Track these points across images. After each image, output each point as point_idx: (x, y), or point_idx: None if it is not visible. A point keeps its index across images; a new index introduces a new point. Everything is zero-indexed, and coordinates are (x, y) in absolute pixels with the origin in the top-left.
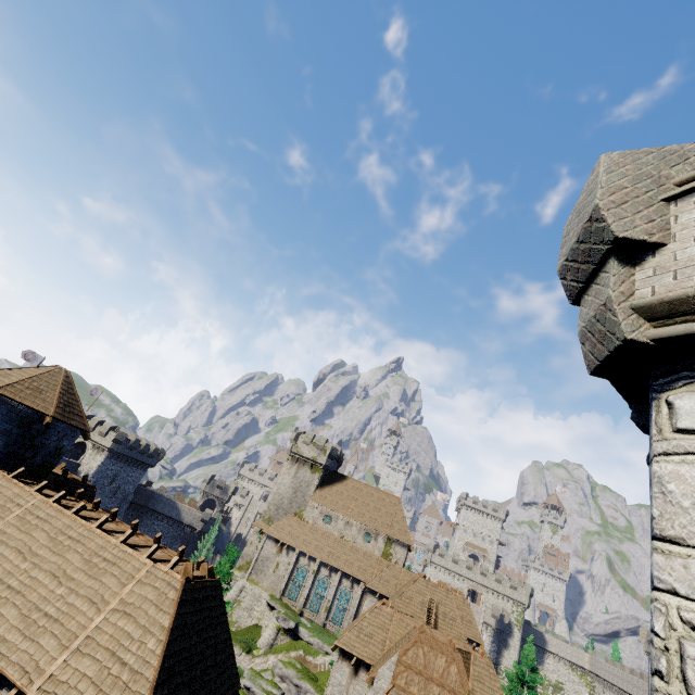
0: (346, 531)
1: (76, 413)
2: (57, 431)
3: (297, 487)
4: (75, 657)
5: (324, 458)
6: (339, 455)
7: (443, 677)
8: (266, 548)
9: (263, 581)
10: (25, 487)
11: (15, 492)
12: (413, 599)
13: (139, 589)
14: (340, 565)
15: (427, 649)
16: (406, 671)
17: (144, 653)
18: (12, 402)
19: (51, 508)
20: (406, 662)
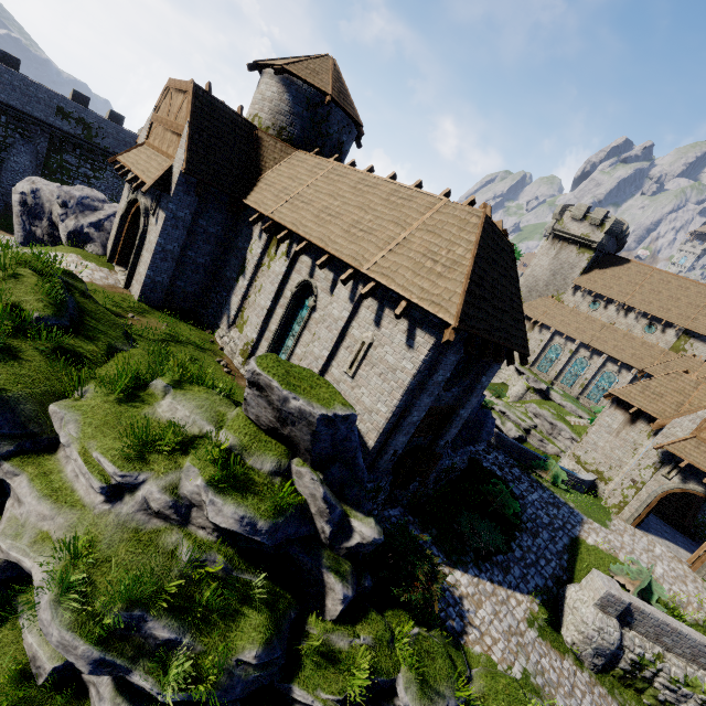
0: (619, 319)
1: (349, 104)
2: (336, 120)
3: (556, 269)
4: (391, 255)
5: (599, 235)
6: (622, 233)
7: None
8: None
9: None
10: (323, 158)
11: (317, 162)
12: None
13: (438, 216)
14: (606, 349)
15: None
16: None
17: (454, 256)
18: (297, 82)
19: (346, 170)
20: None
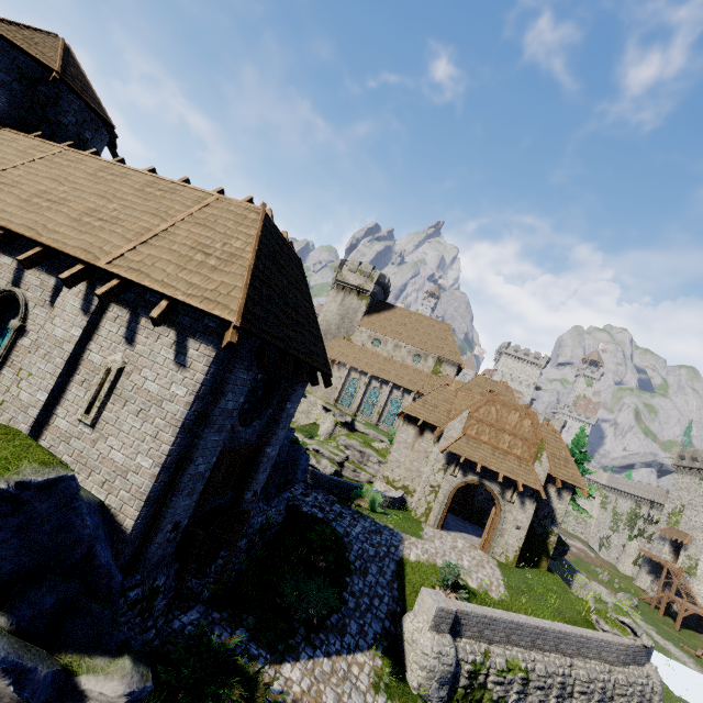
0: (396, 353)
1: (91, 96)
2: (72, 109)
3: (343, 314)
4: (146, 248)
5: (371, 286)
6: (386, 284)
7: (515, 428)
8: None
9: (317, 392)
10: (46, 141)
11: (35, 144)
12: (472, 391)
13: (210, 210)
14: (391, 378)
15: (500, 407)
16: (477, 424)
17: (232, 249)
18: None
19: (83, 156)
20: (478, 417)
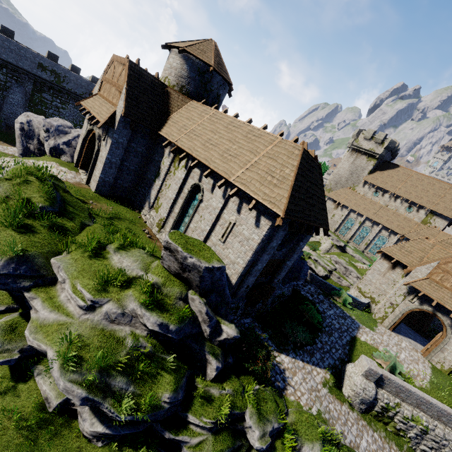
0: (391, 203)
1: (224, 71)
2: (216, 81)
3: (353, 170)
4: (247, 172)
5: (380, 150)
6: (395, 148)
7: None
8: (327, 205)
9: None
10: (207, 106)
11: (204, 109)
12: None
13: (276, 148)
14: (382, 221)
15: None
16: (443, 273)
17: (284, 174)
18: (192, 58)
19: (222, 115)
20: (444, 269)
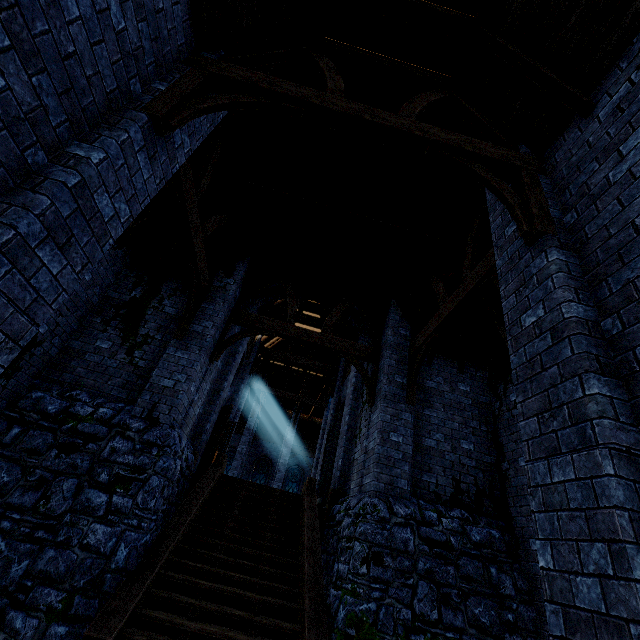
0: None
1: None
2: None
3: None
4: None
5: None
6: None
7: None
8: None
9: None
10: None
11: None
12: None
13: None
14: None
15: None
16: None
17: None
18: None
19: None
20: None
